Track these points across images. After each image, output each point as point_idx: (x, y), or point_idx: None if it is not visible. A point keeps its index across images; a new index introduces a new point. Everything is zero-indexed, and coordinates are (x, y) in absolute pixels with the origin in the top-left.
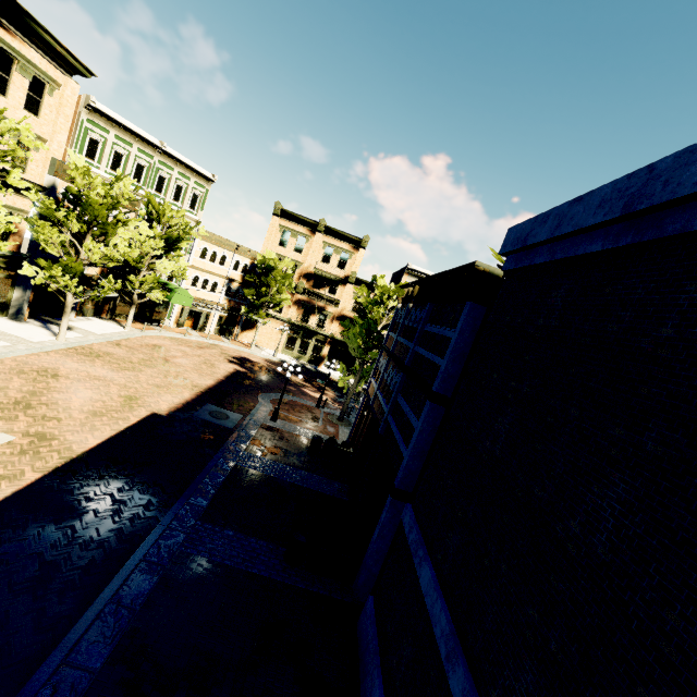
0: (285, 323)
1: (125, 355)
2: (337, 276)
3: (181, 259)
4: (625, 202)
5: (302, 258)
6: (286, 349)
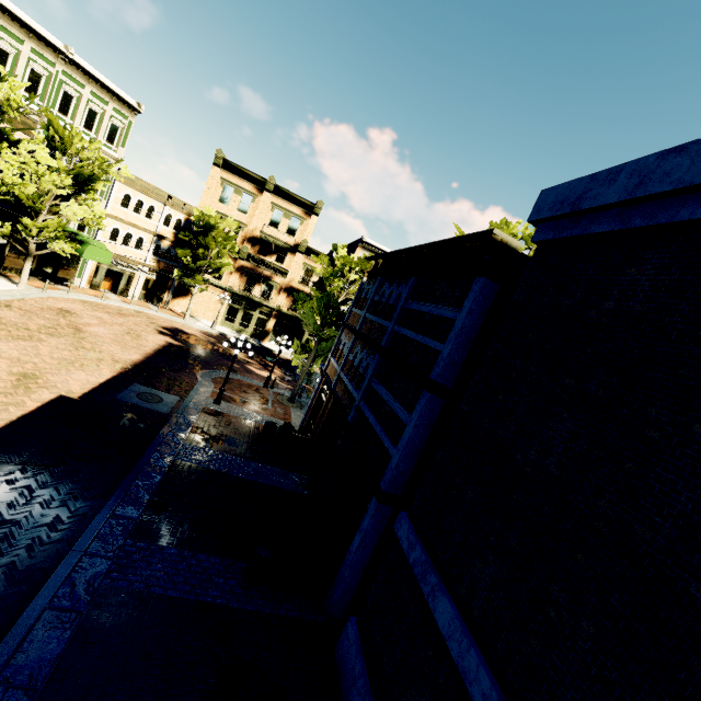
0: (226, 292)
1: (19, 320)
2: (286, 242)
3: (96, 204)
4: None
5: (246, 219)
6: (226, 320)
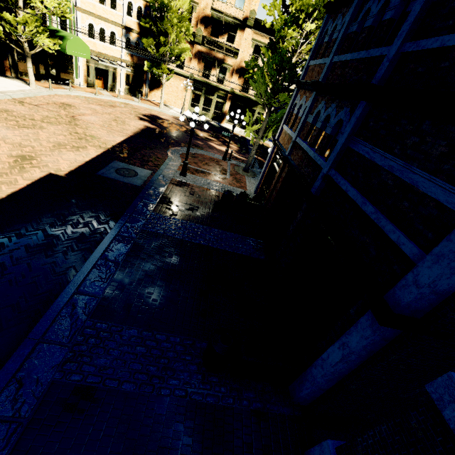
0: (188, 79)
1: (27, 112)
2: (235, 17)
3: None
4: None
5: None
6: (192, 107)
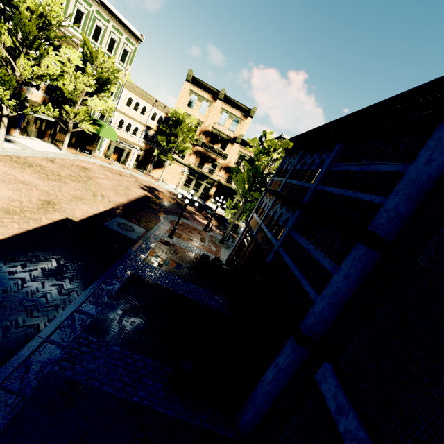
0: (186, 166)
1: (55, 169)
2: (228, 135)
3: (109, 100)
4: None
5: (203, 119)
6: (184, 186)
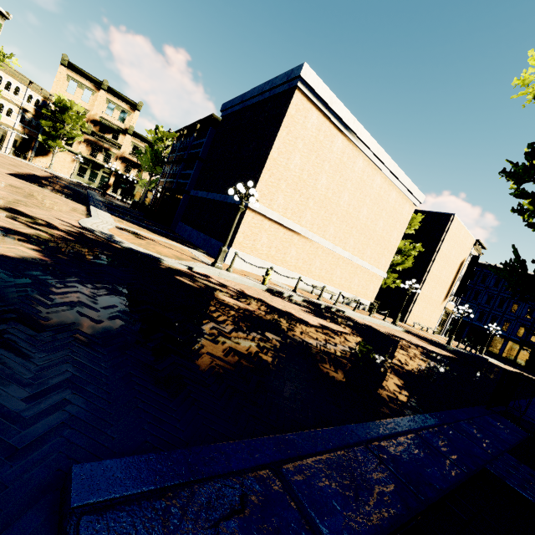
0: (80, 154)
1: None
2: (119, 126)
3: None
4: (242, 99)
5: (89, 107)
6: (78, 176)
